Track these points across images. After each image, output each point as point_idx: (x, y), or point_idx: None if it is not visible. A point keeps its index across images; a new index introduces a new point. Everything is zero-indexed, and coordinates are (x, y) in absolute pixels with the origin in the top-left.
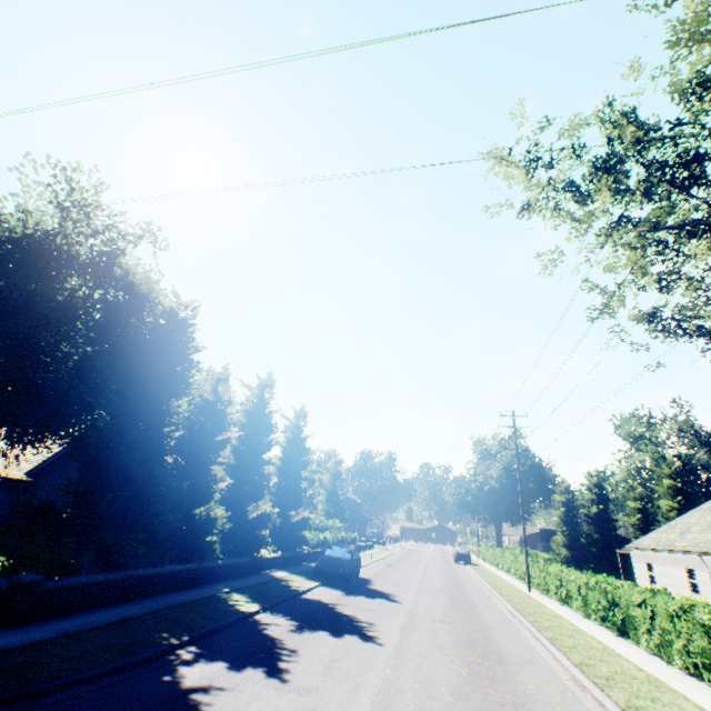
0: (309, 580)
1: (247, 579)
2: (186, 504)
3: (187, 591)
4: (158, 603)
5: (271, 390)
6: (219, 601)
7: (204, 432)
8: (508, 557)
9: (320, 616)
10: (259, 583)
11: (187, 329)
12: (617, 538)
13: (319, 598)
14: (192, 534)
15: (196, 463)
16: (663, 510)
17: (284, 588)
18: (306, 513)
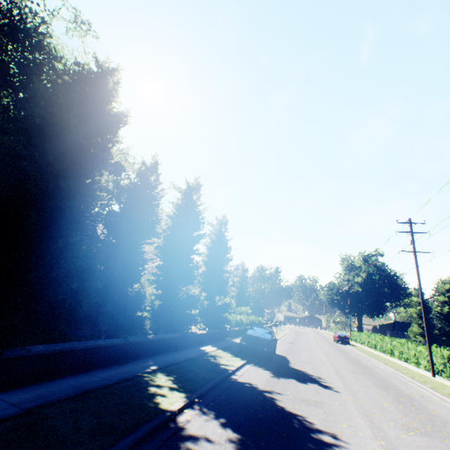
0: (235, 357)
1: (177, 354)
2: (114, 280)
3: (107, 369)
4: (52, 392)
5: (198, 193)
6: (136, 388)
7: (132, 211)
8: (389, 342)
9: (262, 417)
10: (188, 360)
11: (106, 93)
12: None
13: (250, 381)
14: (121, 309)
15: (125, 242)
16: None
17: (213, 367)
18: (227, 300)
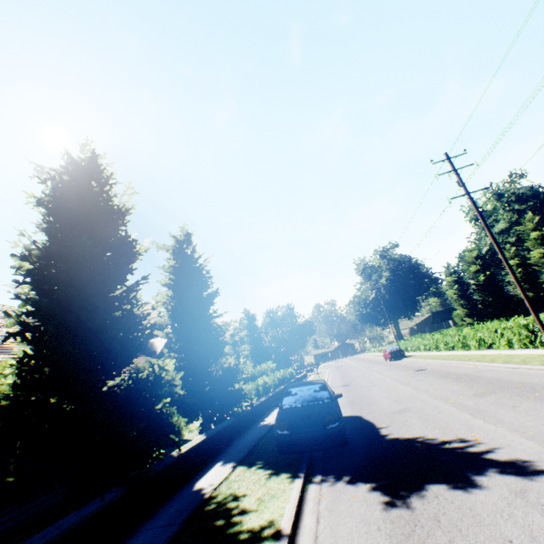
0: (275, 477)
1: None
2: None
3: None
4: None
5: (98, 174)
6: None
7: None
8: (456, 334)
9: None
10: None
11: None
12: (506, 294)
13: None
14: None
15: None
16: (535, 260)
17: None
18: (232, 361)
